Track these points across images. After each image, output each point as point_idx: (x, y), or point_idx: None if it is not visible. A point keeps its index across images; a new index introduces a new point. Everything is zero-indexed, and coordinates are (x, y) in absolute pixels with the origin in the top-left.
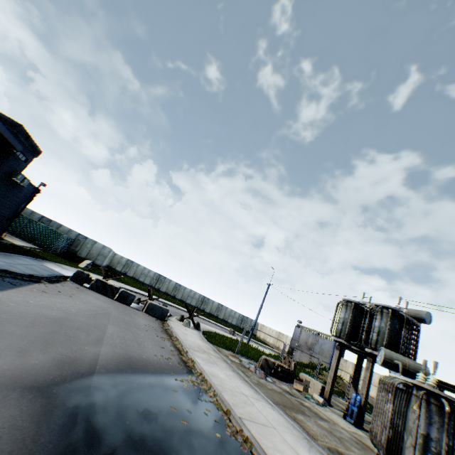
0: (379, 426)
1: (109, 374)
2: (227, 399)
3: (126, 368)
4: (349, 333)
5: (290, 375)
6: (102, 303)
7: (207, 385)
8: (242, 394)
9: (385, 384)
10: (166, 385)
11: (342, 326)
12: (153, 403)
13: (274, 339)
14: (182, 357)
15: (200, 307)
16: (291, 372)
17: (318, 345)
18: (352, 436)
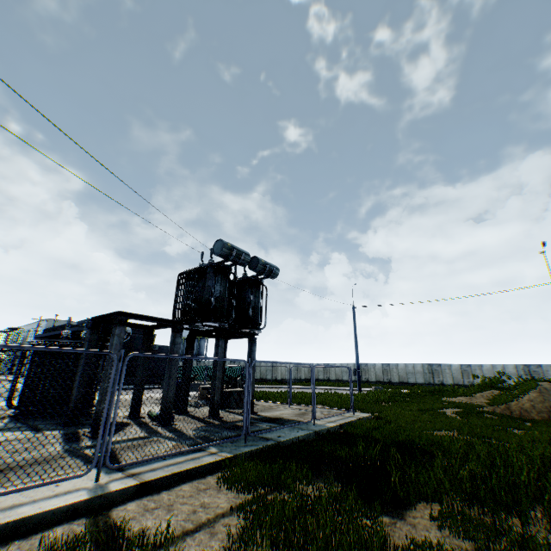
0: None
1: None
2: None
3: None
4: None
5: None
6: None
7: None
8: None
9: None
10: None
11: None
12: None
13: None
14: None
15: (433, 382)
16: None
17: None
18: None
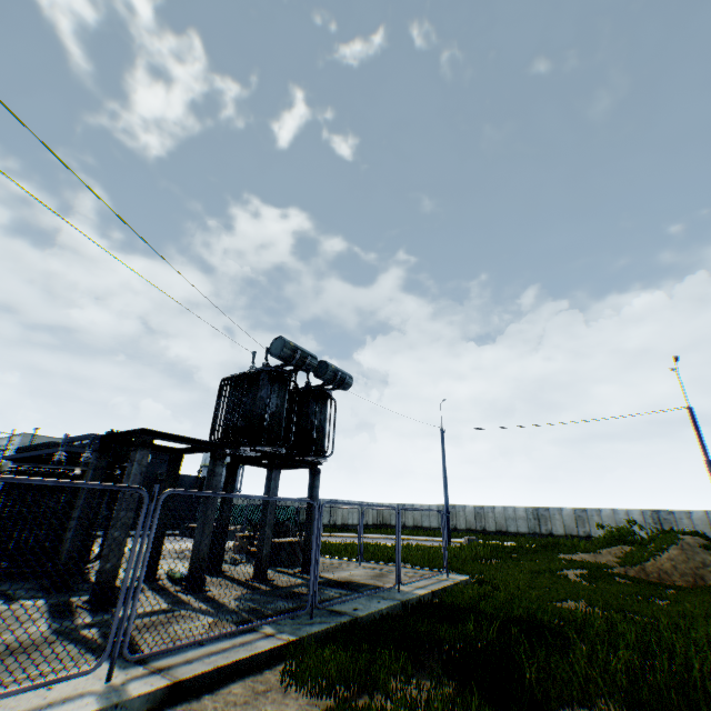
0: None
1: None
2: None
3: None
4: None
5: None
6: None
7: None
8: None
9: None
10: None
11: None
12: None
13: None
14: None
15: (539, 531)
16: None
17: None
18: None
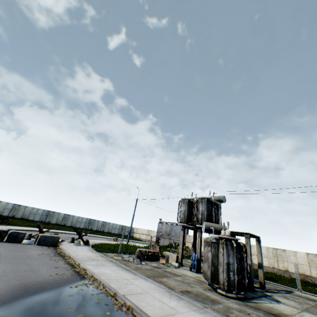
0: (207, 267)
1: (6, 304)
2: (114, 286)
3: (23, 294)
4: (187, 218)
5: (157, 255)
6: None
7: (97, 282)
8: (125, 279)
9: (207, 242)
10: (62, 294)
11: (183, 215)
12: (52, 311)
13: (146, 235)
14: (75, 269)
15: (88, 228)
16: (157, 253)
17: (173, 231)
18: (195, 279)
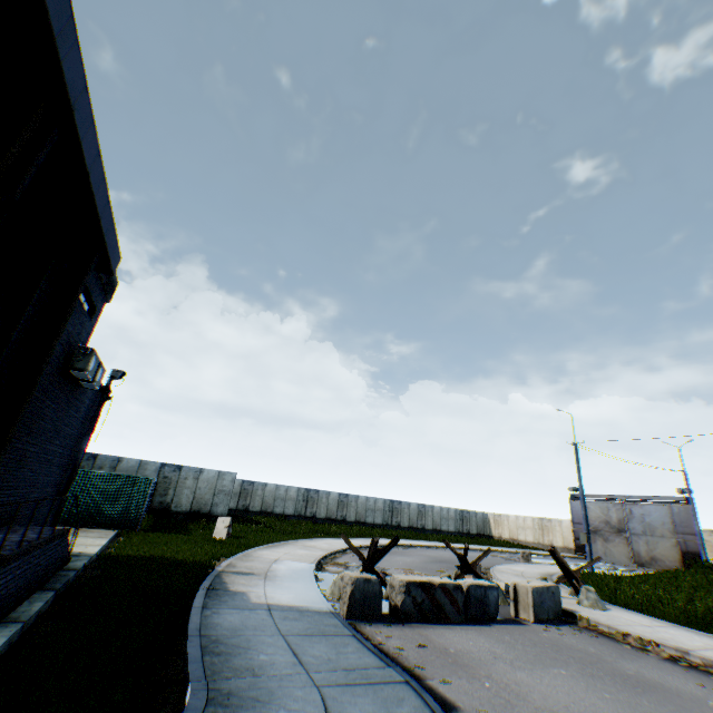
0: None
1: None
2: None
3: None
4: None
5: None
6: (573, 685)
7: None
8: None
9: None
10: None
11: None
12: None
13: (535, 533)
14: None
15: (391, 522)
16: None
17: (634, 521)
18: None
